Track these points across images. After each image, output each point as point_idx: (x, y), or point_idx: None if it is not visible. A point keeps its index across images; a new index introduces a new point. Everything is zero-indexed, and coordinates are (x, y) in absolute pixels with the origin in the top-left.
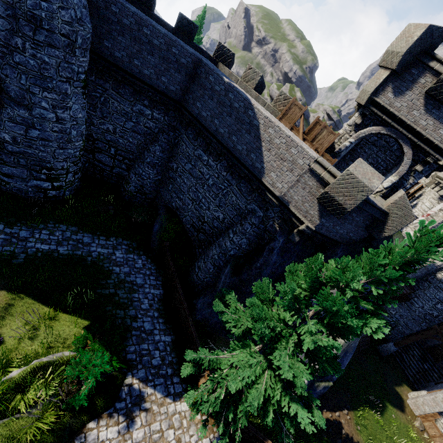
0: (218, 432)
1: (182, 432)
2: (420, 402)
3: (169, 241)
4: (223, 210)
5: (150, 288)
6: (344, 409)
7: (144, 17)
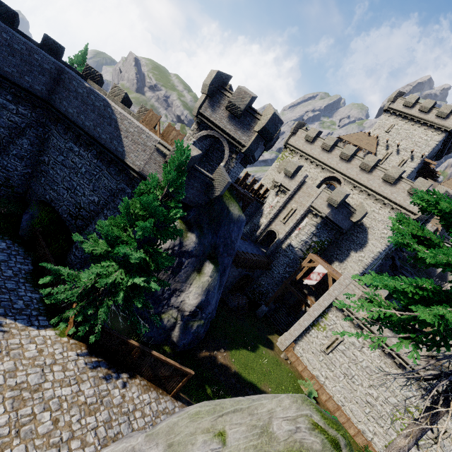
0: (87, 350)
1: (45, 347)
2: (283, 339)
3: (43, 228)
4: (97, 193)
5: (16, 263)
6: (221, 349)
7: (3, 25)
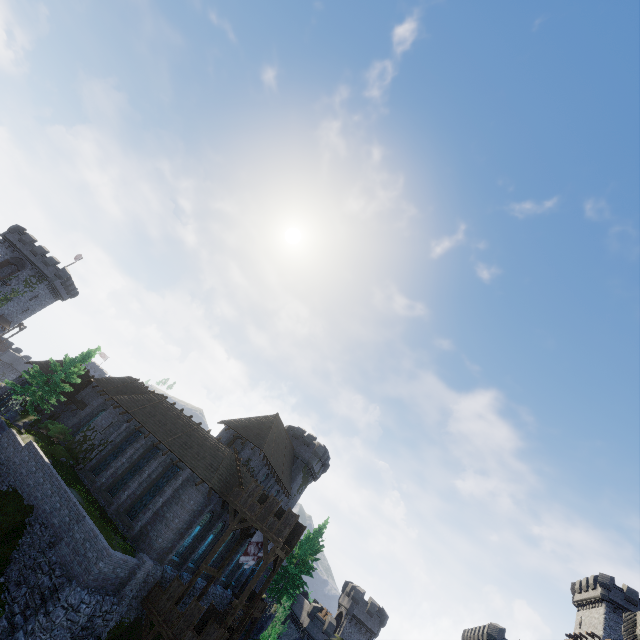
0: None
1: None
2: None
3: None
4: None
5: None
6: None
7: None
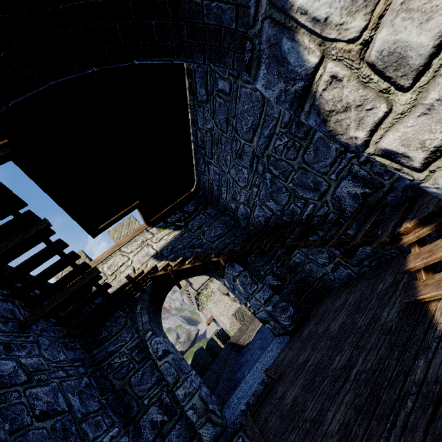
0: None
1: None
2: None
3: None
4: None
5: None
6: None
7: None
